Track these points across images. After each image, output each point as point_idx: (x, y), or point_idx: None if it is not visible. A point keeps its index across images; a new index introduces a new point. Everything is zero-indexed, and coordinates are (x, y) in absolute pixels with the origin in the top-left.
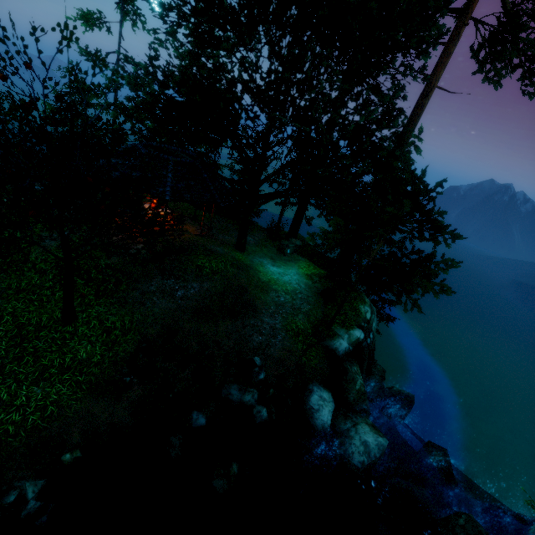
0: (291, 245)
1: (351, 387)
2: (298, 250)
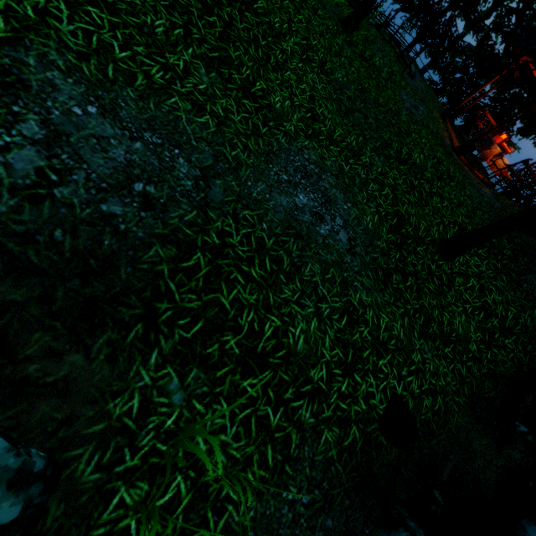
0: None
1: None
2: None
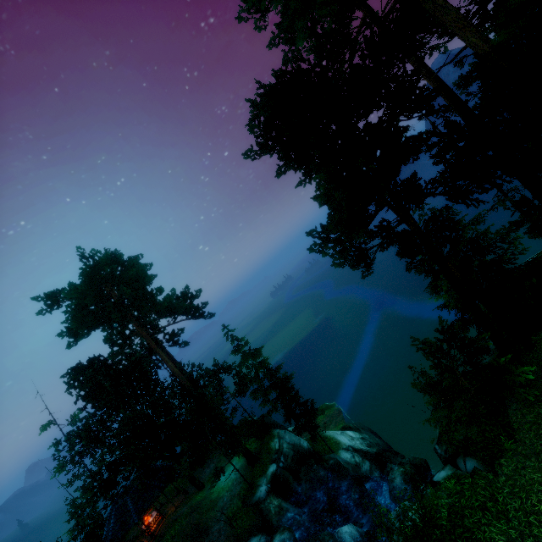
0: None
1: (270, 516)
2: None
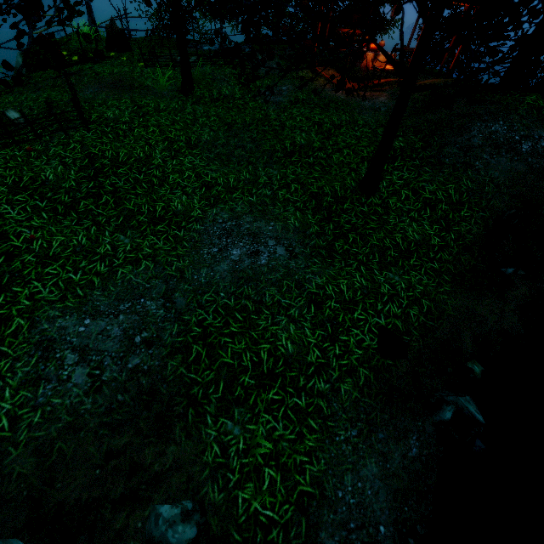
0: None
1: None
2: None
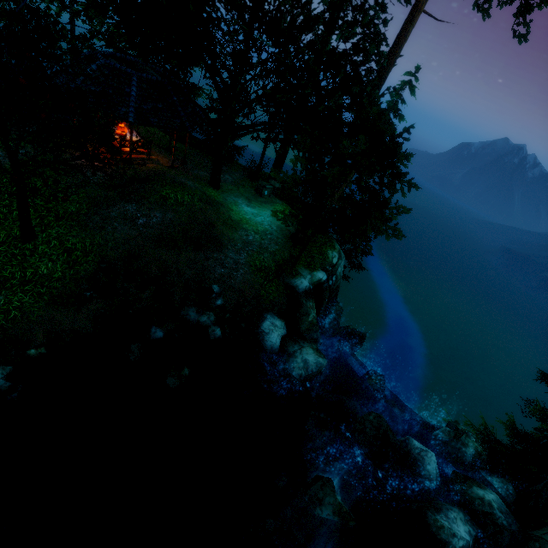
0: (269, 186)
1: (304, 319)
2: (276, 193)
